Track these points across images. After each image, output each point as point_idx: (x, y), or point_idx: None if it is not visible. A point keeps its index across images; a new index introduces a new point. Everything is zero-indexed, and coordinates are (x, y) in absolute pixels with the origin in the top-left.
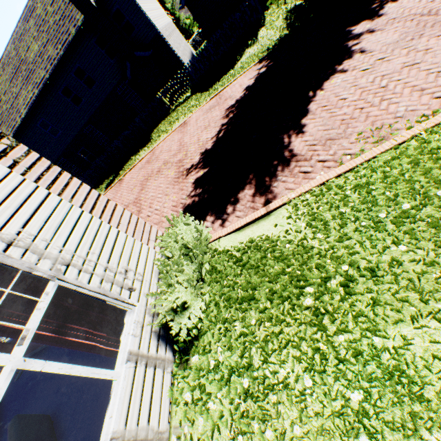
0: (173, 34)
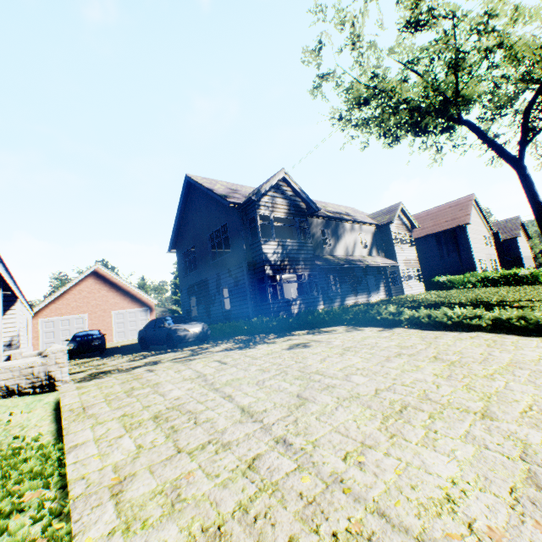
0: (527, 259)
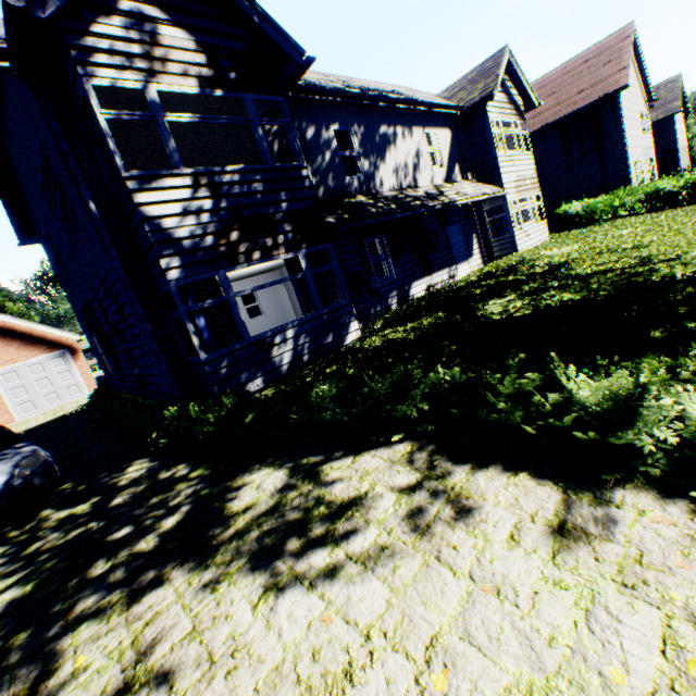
0: (682, 153)
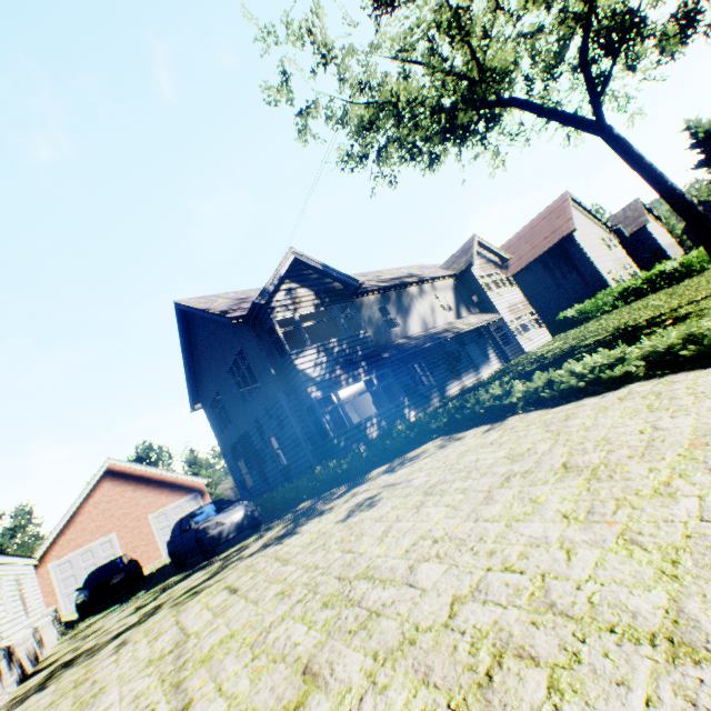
0: (671, 248)
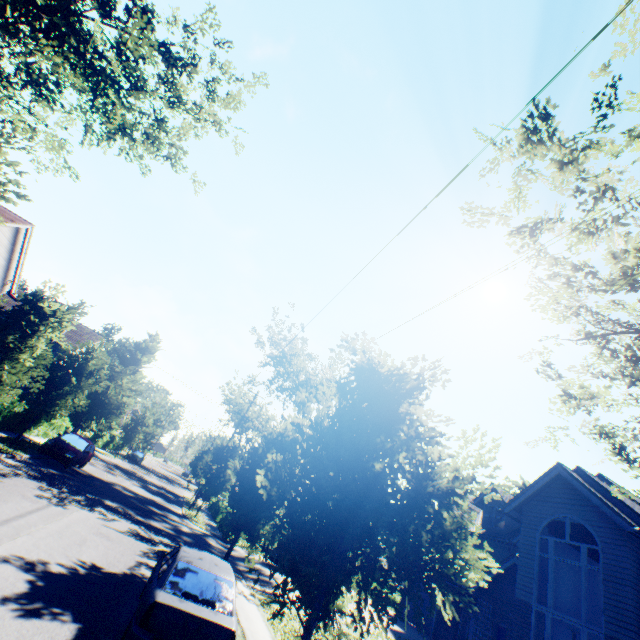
0: None
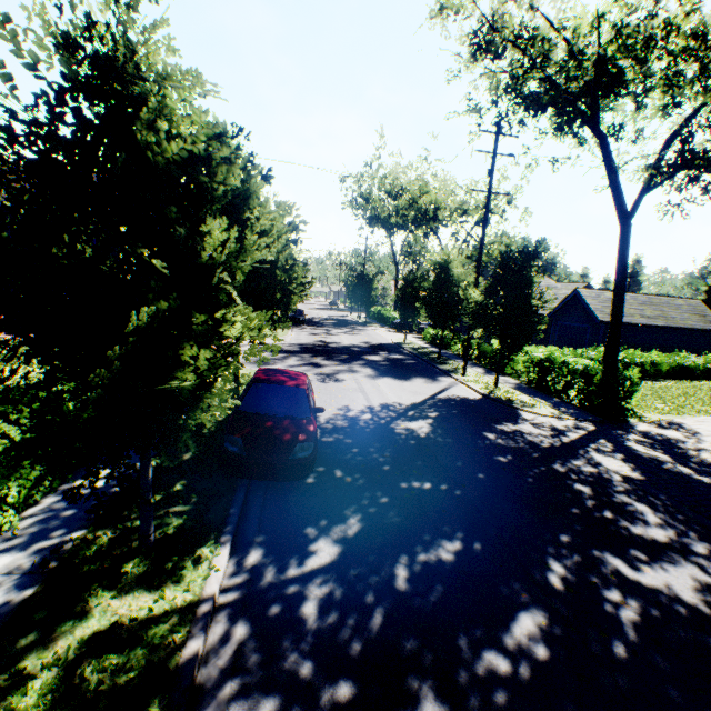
0: None
